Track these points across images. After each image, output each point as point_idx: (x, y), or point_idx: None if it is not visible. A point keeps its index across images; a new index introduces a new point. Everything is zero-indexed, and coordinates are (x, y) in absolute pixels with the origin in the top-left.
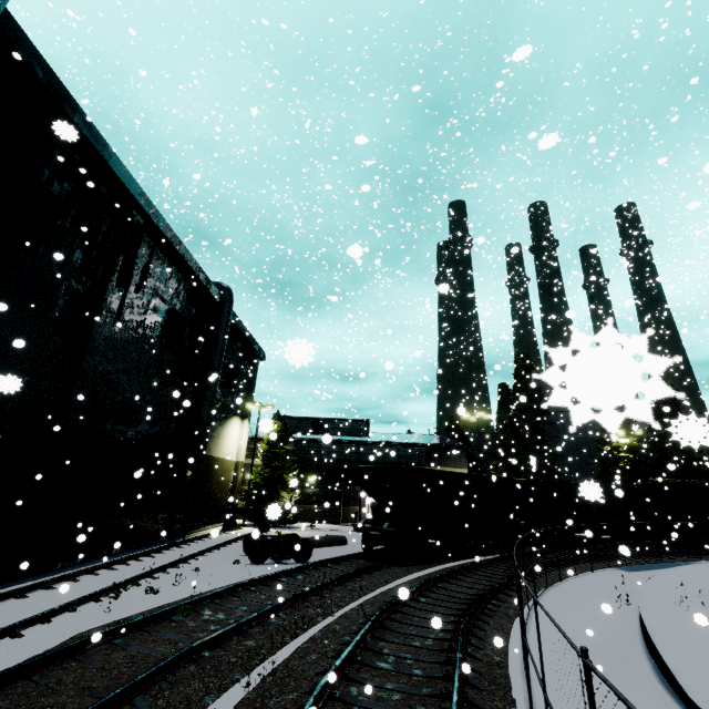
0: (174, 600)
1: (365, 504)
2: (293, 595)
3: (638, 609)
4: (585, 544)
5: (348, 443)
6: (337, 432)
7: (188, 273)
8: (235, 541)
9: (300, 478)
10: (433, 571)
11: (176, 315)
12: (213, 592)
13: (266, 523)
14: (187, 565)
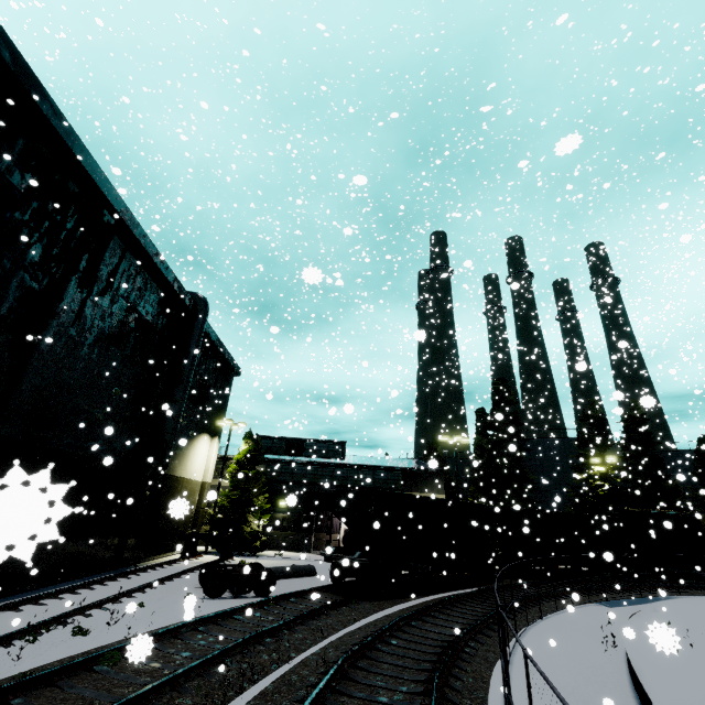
0: (105, 644)
1: (337, 531)
2: (245, 637)
3: (624, 651)
4: (563, 576)
5: (323, 465)
6: (312, 453)
7: (161, 280)
8: (192, 570)
9: (271, 501)
10: (407, 606)
11: (145, 323)
12: (151, 633)
13: (229, 550)
14: (131, 599)
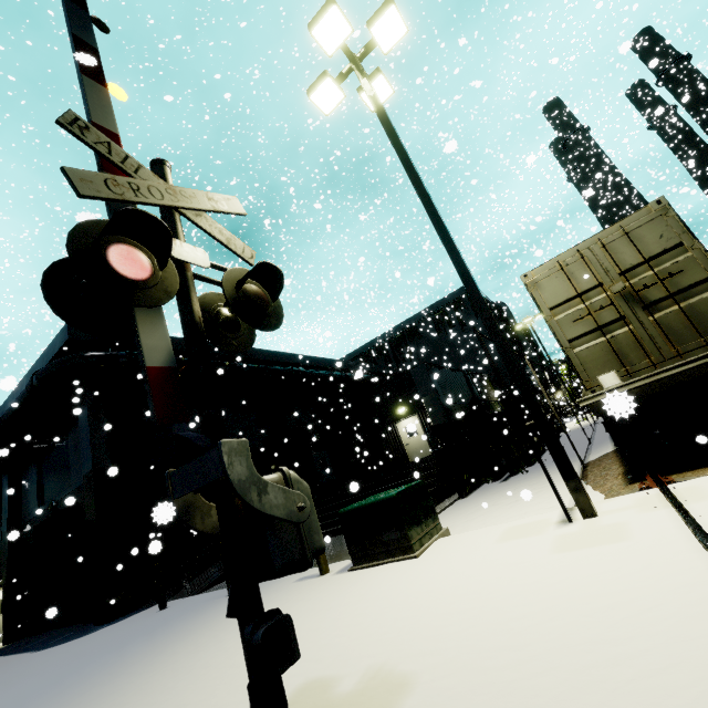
0: None
1: None
2: None
3: None
4: None
5: None
6: None
7: None
8: None
9: None
10: None
11: None
12: None
13: None
14: None
